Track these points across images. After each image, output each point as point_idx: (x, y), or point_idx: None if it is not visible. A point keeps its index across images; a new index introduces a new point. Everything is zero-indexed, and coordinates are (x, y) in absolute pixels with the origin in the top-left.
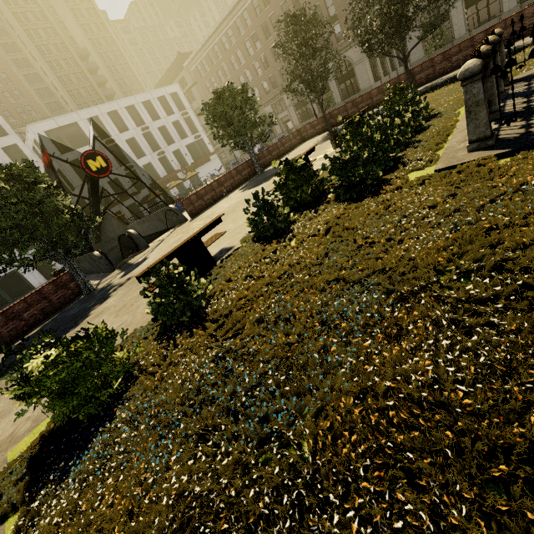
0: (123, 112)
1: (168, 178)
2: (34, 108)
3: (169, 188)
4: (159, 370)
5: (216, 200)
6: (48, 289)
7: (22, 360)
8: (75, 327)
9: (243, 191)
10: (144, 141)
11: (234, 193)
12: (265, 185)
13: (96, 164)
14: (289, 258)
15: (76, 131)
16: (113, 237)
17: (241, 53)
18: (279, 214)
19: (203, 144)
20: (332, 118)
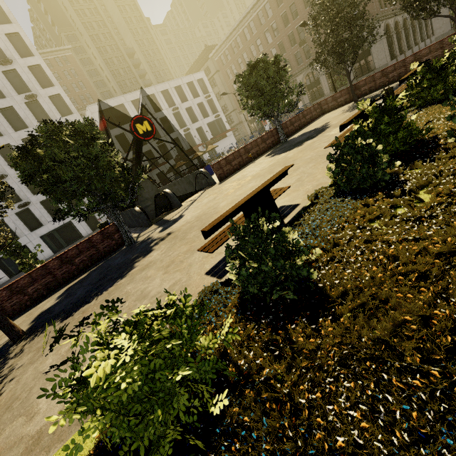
0: (159, 95)
1: (191, 151)
2: (92, 95)
3: (193, 158)
4: (274, 382)
5: (242, 166)
6: (96, 239)
7: (72, 307)
8: (121, 278)
9: (271, 156)
10: (174, 119)
11: (261, 159)
12: (300, 149)
13: (143, 128)
14: (453, 215)
15: (122, 111)
16: (147, 197)
17: (260, 42)
18: (377, 163)
19: (221, 123)
20: (357, 90)
